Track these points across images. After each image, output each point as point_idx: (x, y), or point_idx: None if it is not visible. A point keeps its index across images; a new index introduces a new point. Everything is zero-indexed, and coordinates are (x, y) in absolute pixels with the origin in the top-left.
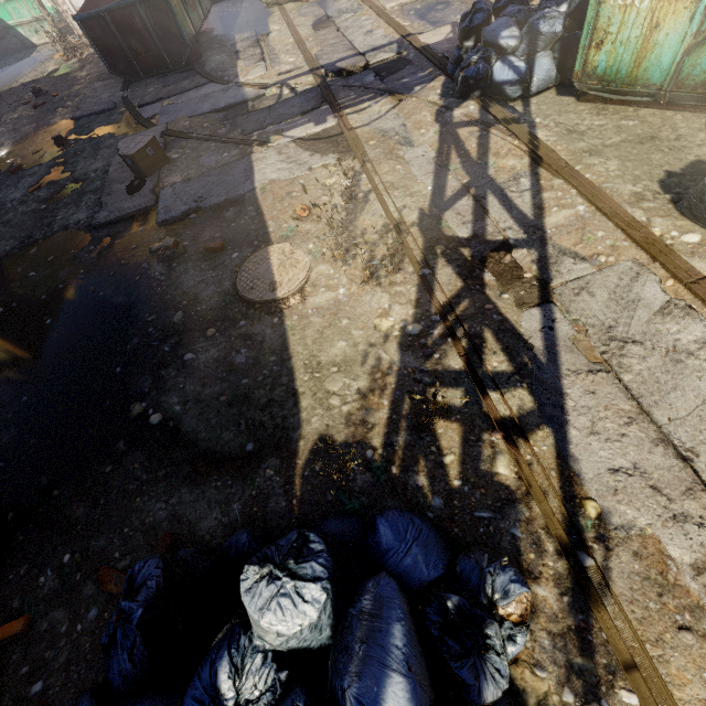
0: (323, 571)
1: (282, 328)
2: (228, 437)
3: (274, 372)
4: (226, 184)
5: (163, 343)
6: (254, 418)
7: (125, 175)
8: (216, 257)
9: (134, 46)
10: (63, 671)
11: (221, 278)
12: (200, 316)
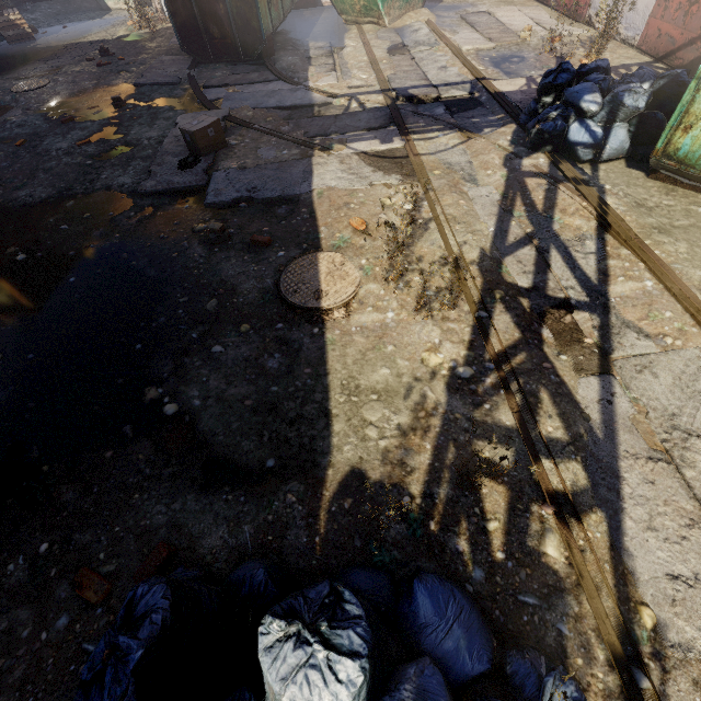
0: (362, 646)
1: (322, 340)
2: (248, 447)
3: (307, 385)
4: (283, 181)
5: (192, 329)
6: (279, 432)
7: (179, 150)
8: (261, 251)
9: (211, 30)
10: (17, 689)
11: (263, 274)
12: (235, 308)
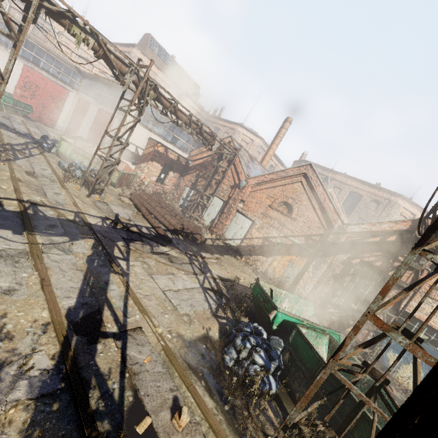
0: None
1: None
2: None
3: None
4: None
5: None
6: None
7: None
8: None
9: None
10: None
11: None
12: None
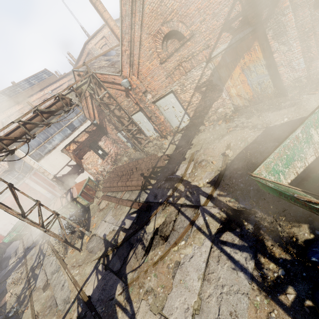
0: None
1: (6, 305)
2: None
3: (3, 313)
4: (1, 290)
5: None
6: None
7: None
8: None
9: None
10: None
11: None
12: None
